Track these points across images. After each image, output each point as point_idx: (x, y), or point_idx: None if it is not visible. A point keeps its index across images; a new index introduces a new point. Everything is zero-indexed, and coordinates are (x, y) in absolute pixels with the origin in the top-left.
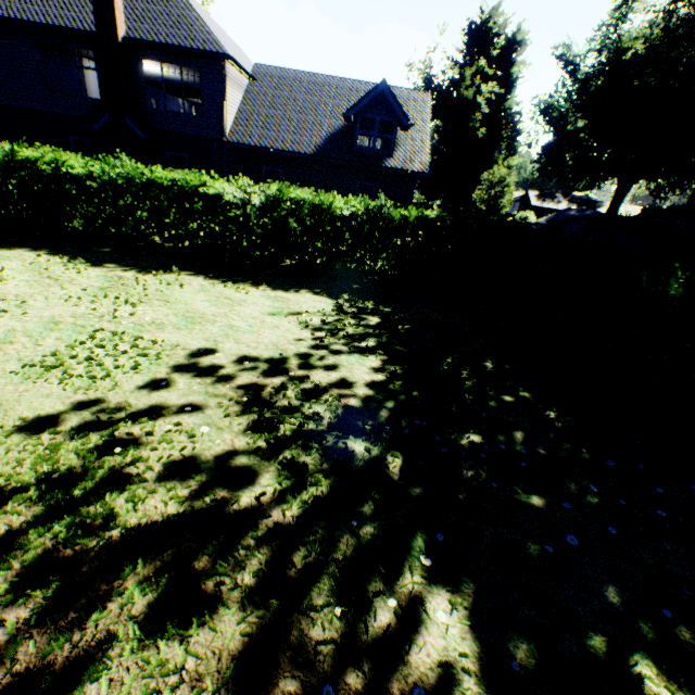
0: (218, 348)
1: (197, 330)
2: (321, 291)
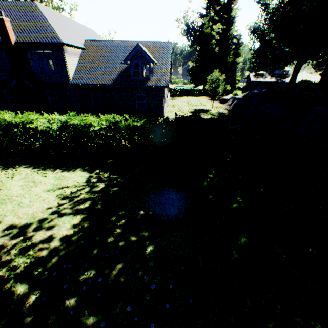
0: (3, 220)
1: (1, 208)
2: (88, 168)
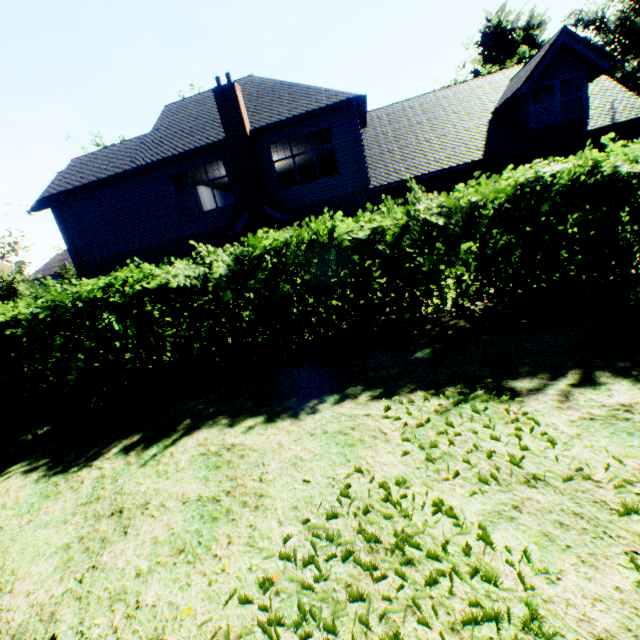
0: None
1: None
2: None
